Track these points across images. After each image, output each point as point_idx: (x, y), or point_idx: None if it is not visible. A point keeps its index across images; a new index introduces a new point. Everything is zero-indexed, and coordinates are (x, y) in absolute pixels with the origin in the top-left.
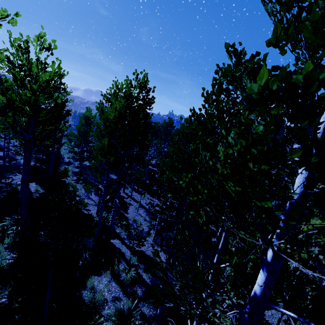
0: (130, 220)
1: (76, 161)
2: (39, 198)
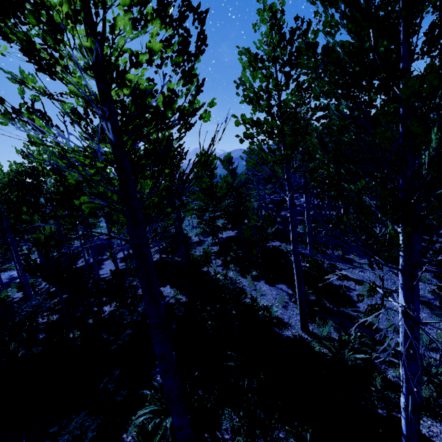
0: (386, 331)
1: (206, 236)
2: (184, 315)
